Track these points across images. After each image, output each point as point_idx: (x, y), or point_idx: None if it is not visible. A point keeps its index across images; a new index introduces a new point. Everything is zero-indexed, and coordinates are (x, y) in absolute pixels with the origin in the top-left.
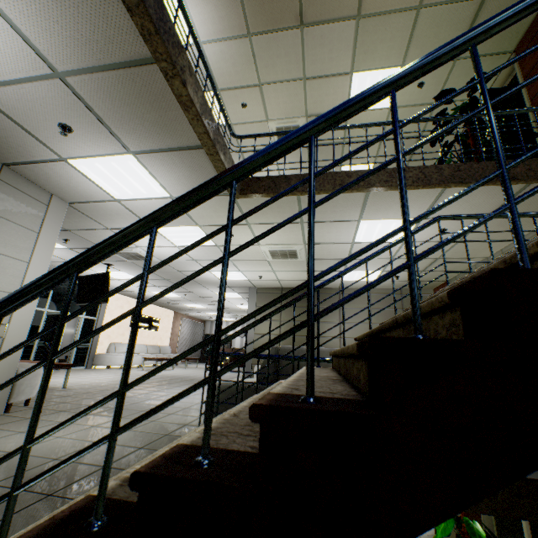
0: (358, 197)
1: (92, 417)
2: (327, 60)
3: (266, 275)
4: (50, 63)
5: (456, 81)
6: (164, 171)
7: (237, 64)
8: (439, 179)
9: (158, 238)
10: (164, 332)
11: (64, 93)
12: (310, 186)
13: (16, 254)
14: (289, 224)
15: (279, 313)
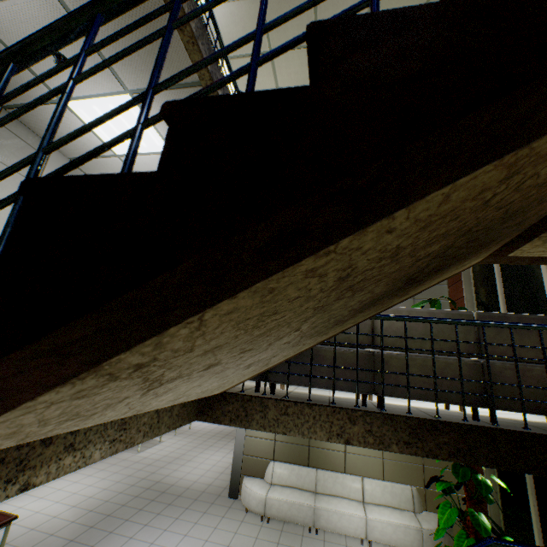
0: None
1: None
2: None
3: None
4: None
5: None
6: None
7: (247, 28)
8: None
9: None
10: None
11: (56, 11)
12: None
13: None
14: None
15: None
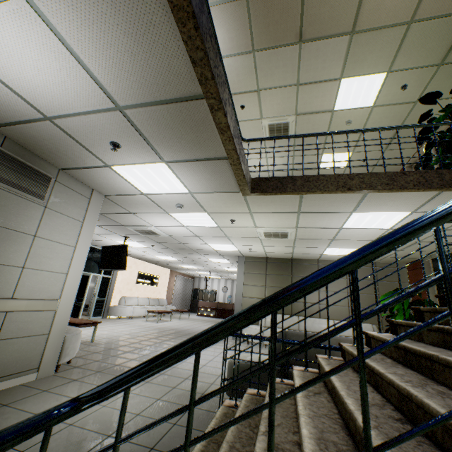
0: (357, 195)
1: None
2: (319, 69)
3: (256, 248)
4: (114, 100)
5: (438, 82)
6: (188, 175)
7: (240, 74)
8: (440, 183)
9: (171, 220)
10: (162, 287)
11: (120, 121)
12: (448, 286)
13: (66, 241)
14: (287, 213)
15: (264, 280)
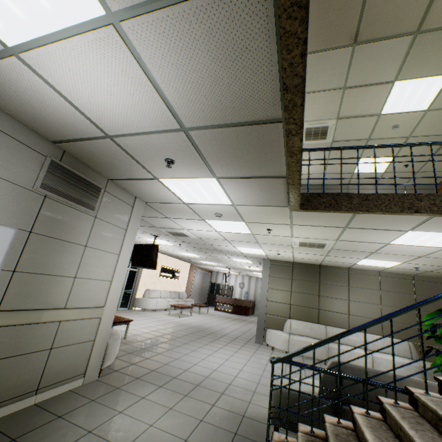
0: (421, 216)
1: (163, 392)
2: (371, 72)
3: (284, 253)
4: (181, 121)
5: None
6: (237, 189)
7: None
8: None
9: (204, 226)
10: (182, 280)
11: (181, 140)
12: None
13: (112, 249)
14: (331, 227)
15: (290, 285)
